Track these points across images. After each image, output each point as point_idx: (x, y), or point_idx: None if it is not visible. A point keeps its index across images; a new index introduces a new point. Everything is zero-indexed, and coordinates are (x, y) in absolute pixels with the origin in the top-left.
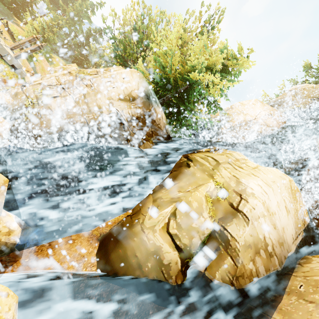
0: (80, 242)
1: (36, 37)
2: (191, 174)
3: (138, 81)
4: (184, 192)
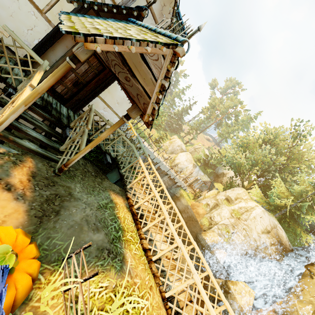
0: (268, 312)
1: (192, 172)
2: (314, 284)
3: (268, 218)
4: (314, 298)
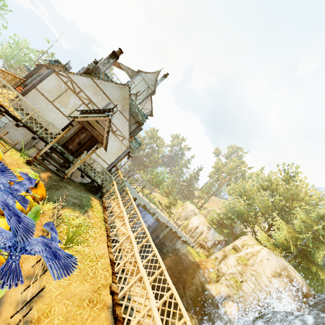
0: None
1: (197, 226)
2: None
3: (275, 259)
4: None
